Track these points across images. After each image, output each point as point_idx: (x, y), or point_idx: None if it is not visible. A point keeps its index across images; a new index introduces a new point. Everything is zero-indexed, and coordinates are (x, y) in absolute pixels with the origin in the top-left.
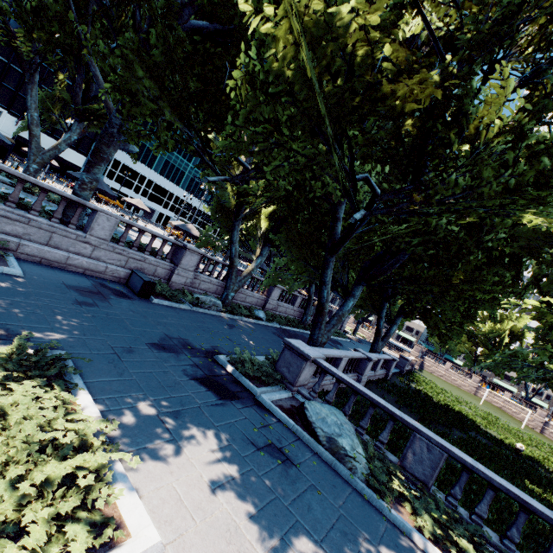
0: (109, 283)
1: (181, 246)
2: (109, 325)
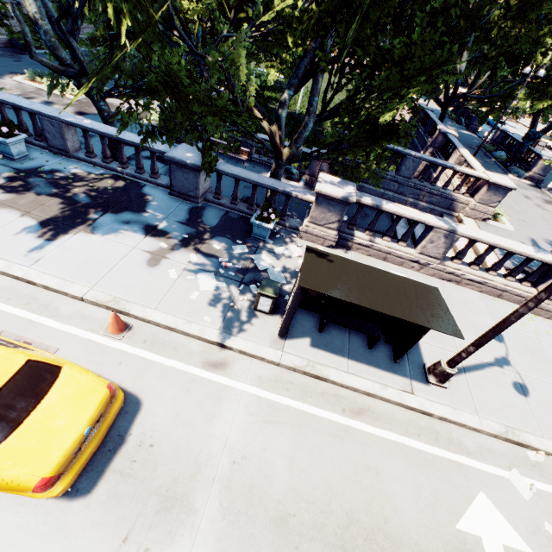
0: (6, 49)
1: (16, 4)
2: (38, 67)
